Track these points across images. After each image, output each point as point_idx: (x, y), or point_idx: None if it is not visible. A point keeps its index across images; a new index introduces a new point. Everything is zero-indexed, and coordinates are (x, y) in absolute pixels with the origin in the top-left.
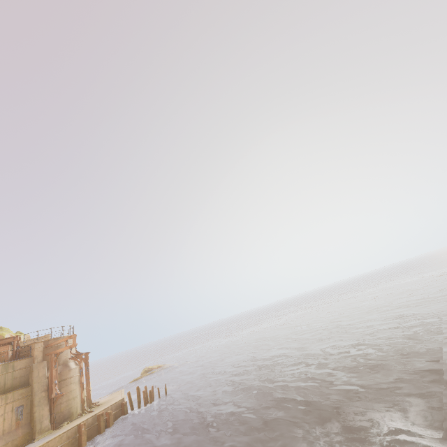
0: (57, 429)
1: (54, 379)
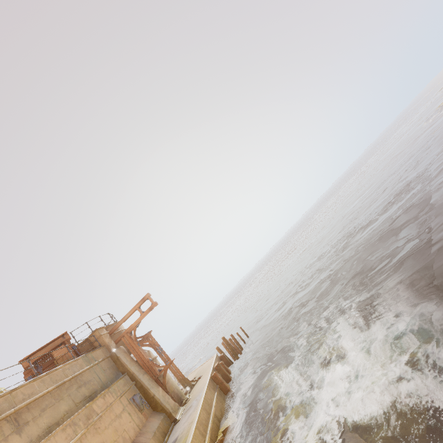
0: (186, 404)
1: (146, 358)
